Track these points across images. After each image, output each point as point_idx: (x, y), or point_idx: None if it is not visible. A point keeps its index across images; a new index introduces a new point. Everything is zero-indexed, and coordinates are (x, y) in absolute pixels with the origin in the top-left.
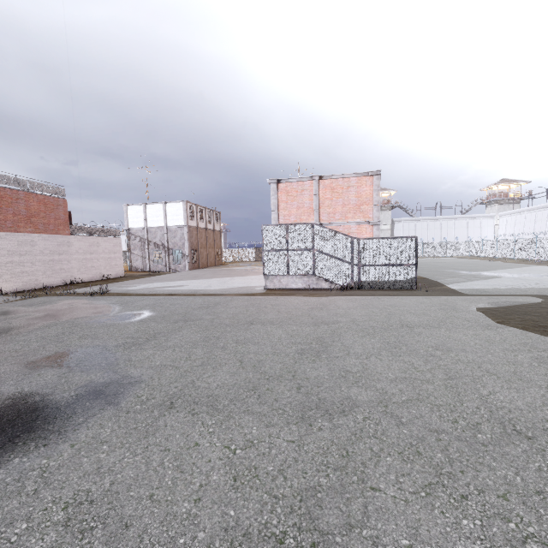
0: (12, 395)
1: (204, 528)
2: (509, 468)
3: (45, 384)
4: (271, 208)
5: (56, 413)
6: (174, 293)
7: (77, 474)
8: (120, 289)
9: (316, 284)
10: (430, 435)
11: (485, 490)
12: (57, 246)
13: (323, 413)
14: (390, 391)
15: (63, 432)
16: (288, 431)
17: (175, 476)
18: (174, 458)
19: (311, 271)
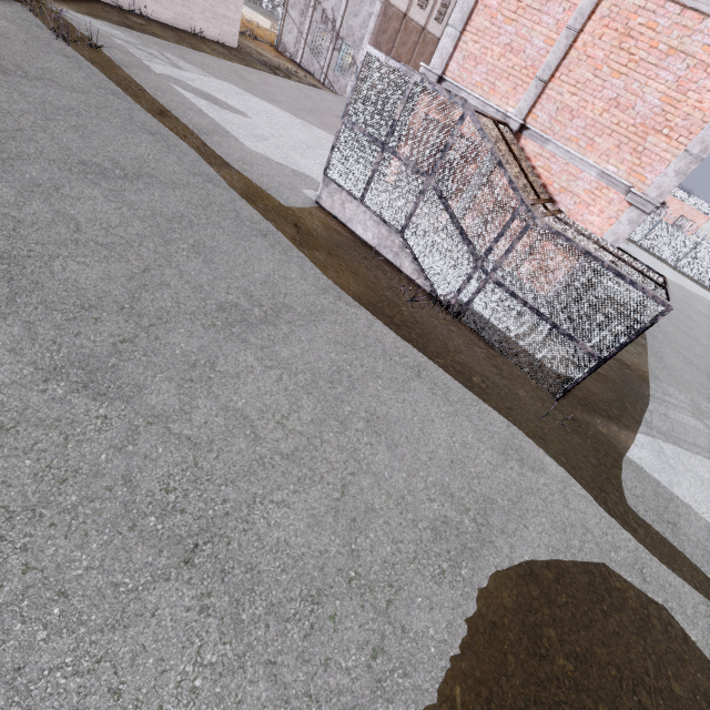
0: None
1: None
2: None
3: None
4: (452, 16)
5: None
6: (175, 113)
7: None
8: (137, 57)
9: (395, 254)
10: None
11: None
12: None
13: None
14: None
15: None
16: None
17: None
18: None
19: (401, 222)
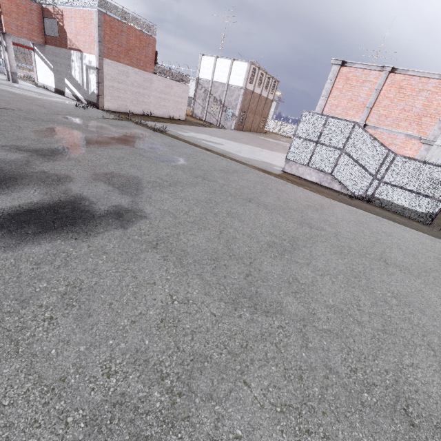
0: (76, 194)
1: (126, 342)
2: (367, 436)
3: (95, 195)
4: (322, 93)
5: (91, 219)
6: (210, 149)
7: (82, 267)
8: (175, 132)
9: (329, 183)
10: (322, 369)
11: (330, 438)
12: (143, 81)
13: (251, 305)
14: (318, 315)
15: (89, 235)
16: (216, 306)
17: (130, 298)
18: (136, 285)
19: (330, 169)
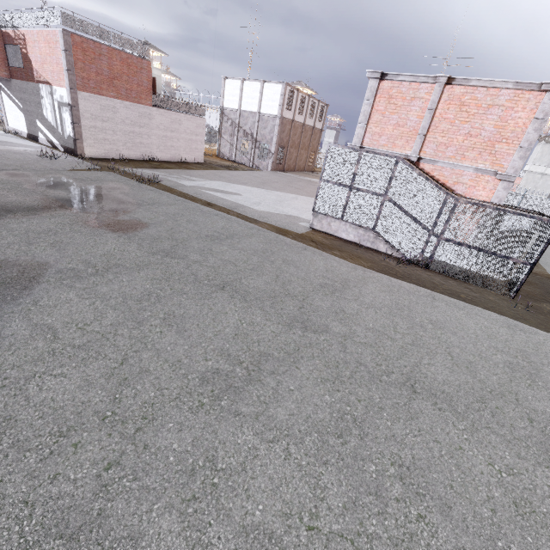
0: None
1: None
2: None
3: None
4: (359, 118)
5: None
6: (214, 202)
7: None
8: (174, 181)
9: (371, 243)
10: None
11: None
12: (139, 117)
13: None
14: None
15: None
16: None
17: None
18: None
19: (371, 223)
